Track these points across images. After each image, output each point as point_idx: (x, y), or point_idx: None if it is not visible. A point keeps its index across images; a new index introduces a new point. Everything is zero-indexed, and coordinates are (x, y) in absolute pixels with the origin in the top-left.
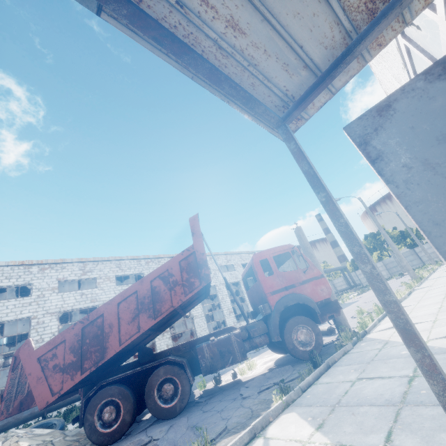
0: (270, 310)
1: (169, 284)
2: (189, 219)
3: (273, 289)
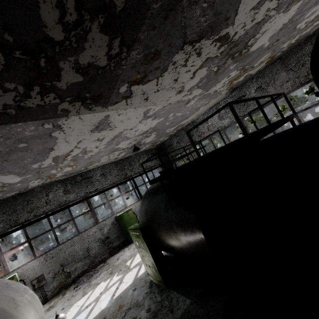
0: None
1: None
2: None
3: None
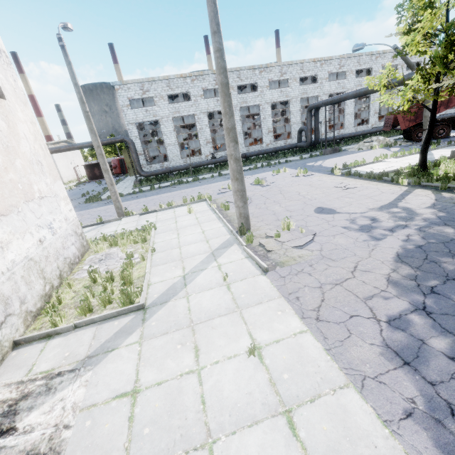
0: None
1: None
2: None
3: None
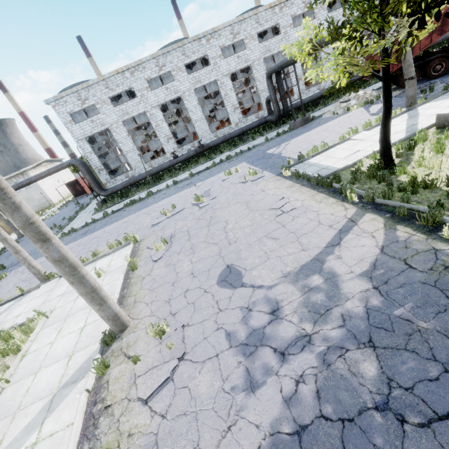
0: None
1: None
2: None
3: None
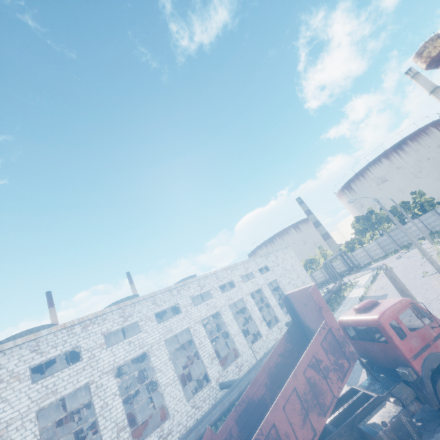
0: (415, 375)
1: (321, 372)
2: (310, 292)
3: (413, 353)
